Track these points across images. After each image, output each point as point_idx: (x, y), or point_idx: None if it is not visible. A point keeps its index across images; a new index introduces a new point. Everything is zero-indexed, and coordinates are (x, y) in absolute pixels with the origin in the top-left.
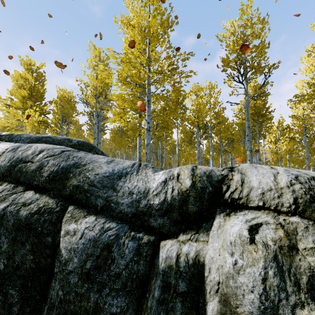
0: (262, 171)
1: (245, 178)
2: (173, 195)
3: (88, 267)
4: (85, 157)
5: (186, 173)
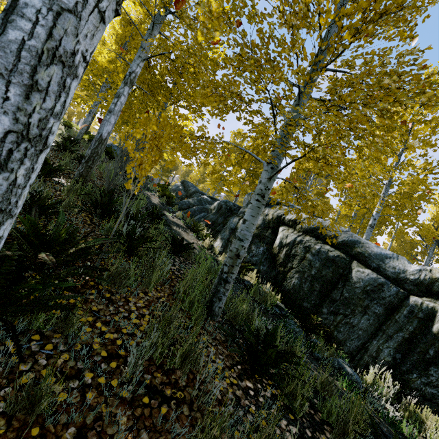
0: None
1: None
2: (425, 278)
3: (368, 288)
4: (361, 239)
5: (437, 270)
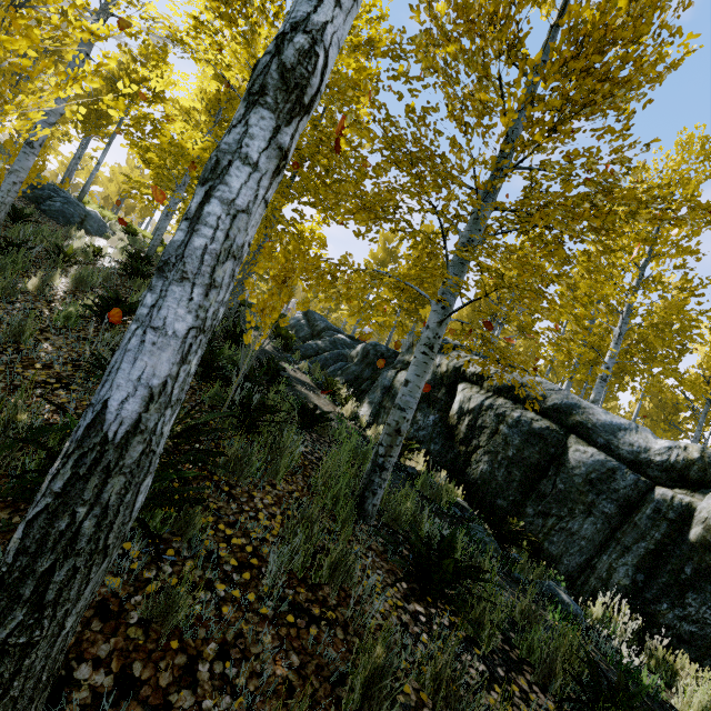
0: None
1: None
2: (677, 459)
3: (593, 476)
4: (582, 401)
5: (695, 448)
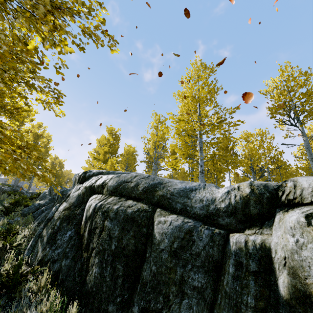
0: (311, 177)
1: (297, 183)
2: (236, 200)
3: (175, 246)
4: (164, 179)
5: (245, 184)
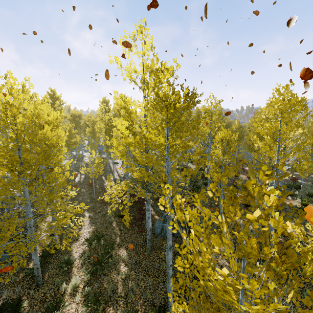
0: None
1: None
2: None
3: None
4: None
5: None
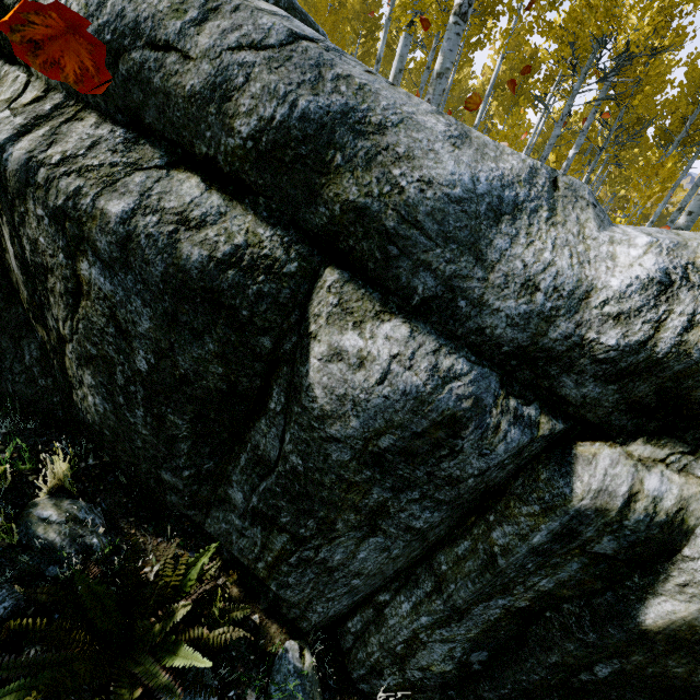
0: None
1: None
2: (685, 342)
3: (384, 445)
4: (377, 92)
5: None
